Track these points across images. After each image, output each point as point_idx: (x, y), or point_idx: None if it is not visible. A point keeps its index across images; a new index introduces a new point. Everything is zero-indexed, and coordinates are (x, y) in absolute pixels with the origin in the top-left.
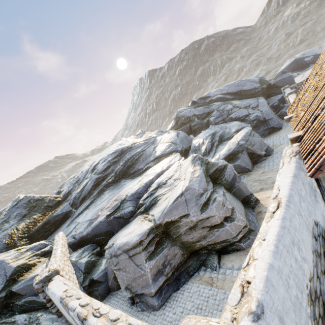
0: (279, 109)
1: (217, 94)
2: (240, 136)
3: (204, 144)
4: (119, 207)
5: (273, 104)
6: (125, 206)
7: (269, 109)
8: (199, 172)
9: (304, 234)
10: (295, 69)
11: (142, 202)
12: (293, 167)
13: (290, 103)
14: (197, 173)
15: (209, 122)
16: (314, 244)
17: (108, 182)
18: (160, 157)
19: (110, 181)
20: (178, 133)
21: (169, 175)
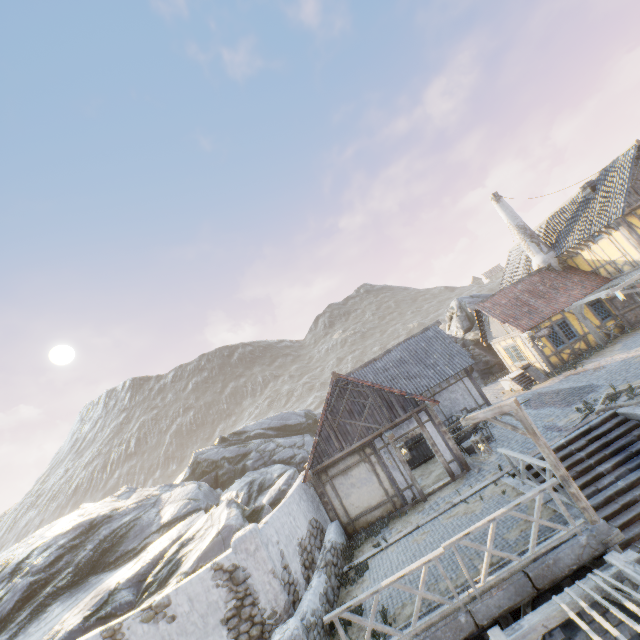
0: None
1: (256, 428)
2: (283, 480)
3: (240, 498)
4: (106, 602)
5: None
6: (118, 598)
7: None
8: (236, 512)
9: (301, 517)
10: None
11: (154, 579)
12: (299, 481)
13: None
14: (234, 512)
15: (246, 468)
16: (310, 528)
17: (58, 587)
18: (171, 523)
19: (62, 583)
20: (200, 485)
21: (198, 528)
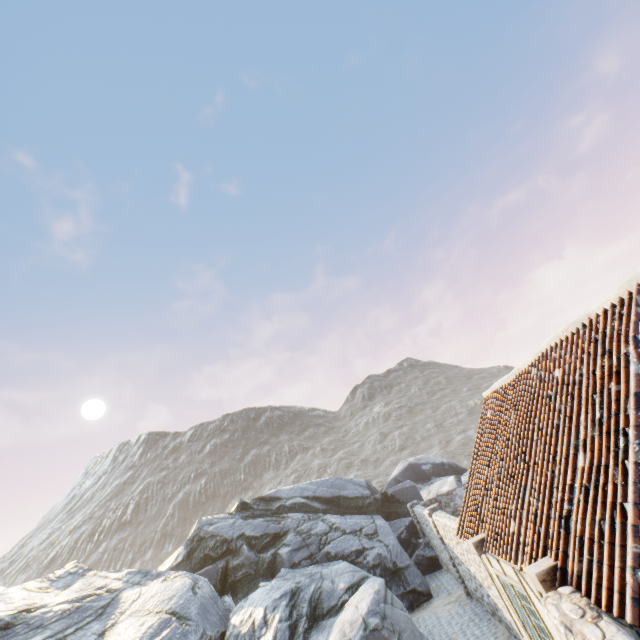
0: (412, 548)
1: (294, 495)
2: (366, 602)
3: (270, 627)
4: None
5: (401, 534)
6: None
7: (399, 544)
8: None
9: None
10: (414, 479)
11: None
12: None
13: (440, 528)
14: None
15: (278, 560)
16: None
17: None
18: None
19: None
20: (196, 582)
21: None
